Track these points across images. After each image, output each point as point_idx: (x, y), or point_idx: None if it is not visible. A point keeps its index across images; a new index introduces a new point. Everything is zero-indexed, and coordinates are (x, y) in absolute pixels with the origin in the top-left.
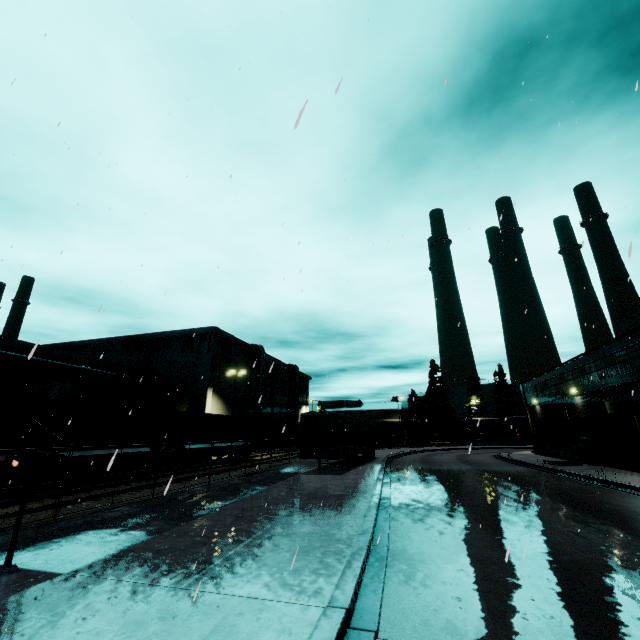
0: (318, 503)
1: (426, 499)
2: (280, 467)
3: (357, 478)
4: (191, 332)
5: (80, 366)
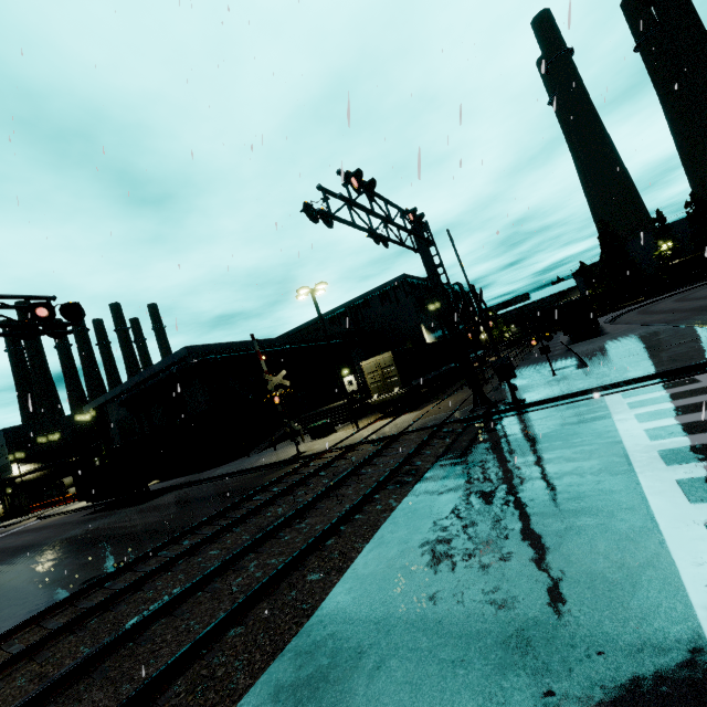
0: (636, 337)
1: (702, 317)
2: (530, 354)
3: (624, 330)
4: (385, 287)
5: (332, 341)
